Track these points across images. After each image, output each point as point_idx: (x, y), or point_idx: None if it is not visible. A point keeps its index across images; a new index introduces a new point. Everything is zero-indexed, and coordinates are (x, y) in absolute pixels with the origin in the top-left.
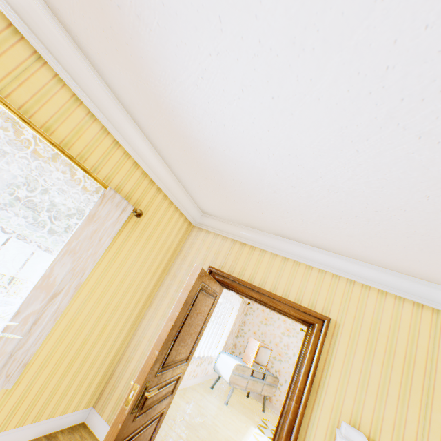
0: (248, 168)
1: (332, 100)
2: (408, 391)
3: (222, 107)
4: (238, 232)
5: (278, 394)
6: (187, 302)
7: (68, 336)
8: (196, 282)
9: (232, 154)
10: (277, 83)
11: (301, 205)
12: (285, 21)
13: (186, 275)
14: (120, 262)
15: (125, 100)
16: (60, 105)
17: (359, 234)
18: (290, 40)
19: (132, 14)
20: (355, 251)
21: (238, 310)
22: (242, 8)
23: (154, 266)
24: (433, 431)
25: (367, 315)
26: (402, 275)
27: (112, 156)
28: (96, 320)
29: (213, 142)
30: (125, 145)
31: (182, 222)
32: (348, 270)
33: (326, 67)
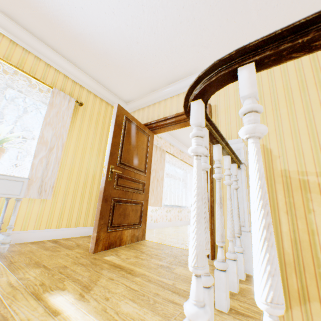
0: (114, 34)
1: None
2: (264, 110)
3: None
4: (149, 100)
5: None
6: (117, 123)
7: (73, 178)
8: (118, 112)
9: (100, 29)
10: None
11: (155, 42)
12: None
13: None
14: (84, 136)
15: (38, 34)
16: (7, 47)
17: (195, 39)
18: None
19: None
20: (207, 59)
21: None
22: None
23: None
24: (283, 119)
25: (231, 90)
26: None
27: (49, 73)
28: (86, 171)
29: (88, 28)
30: (53, 64)
31: None
32: None
33: None
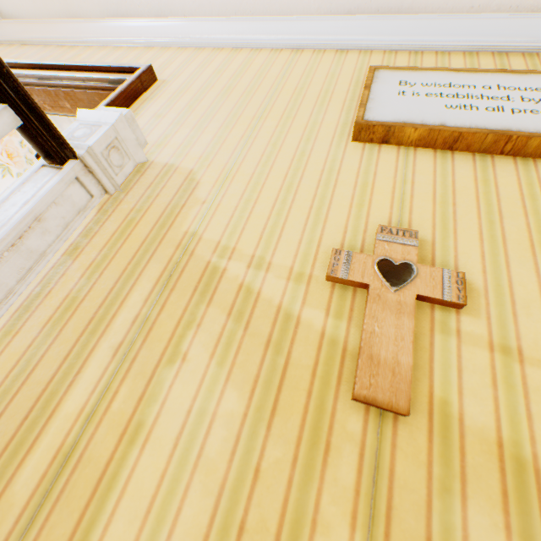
0: None
1: None
2: (241, 113)
3: None
4: (55, 32)
5: None
6: None
7: None
8: None
9: None
10: None
11: None
12: None
13: None
14: None
15: None
16: None
17: None
18: None
19: None
20: None
21: None
22: None
23: None
24: (262, 137)
25: (211, 69)
26: (258, 18)
27: None
28: None
29: None
30: None
31: None
32: (197, 35)
33: None
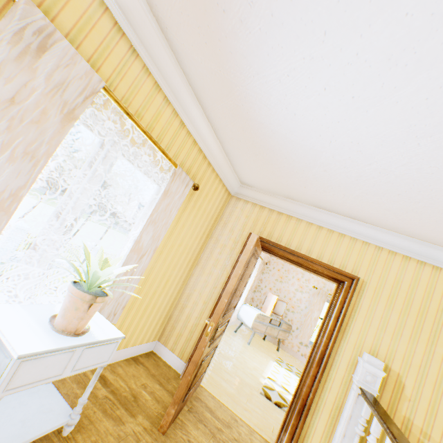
0: (305, 150)
1: (409, 104)
2: (419, 333)
3: (298, 99)
4: (276, 202)
5: (290, 338)
6: (246, 263)
7: (145, 288)
8: (253, 247)
9: (293, 137)
10: (361, 87)
11: (348, 183)
12: (387, 43)
13: (228, 240)
14: (179, 229)
15: (196, 84)
16: (146, 94)
17: (396, 209)
18: (386, 57)
19: (236, 18)
20: (387, 223)
21: (258, 269)
22: (349, 28)
23: (201, 232)
24: (435, 360)
25: (391, 276)
26: (426, 243)
27: (179, 137)
28: (162, 276)
29: (277, 127)
30: (189, 125)
31: (224, 193)
32: (377, 238)
33: (413, 80)
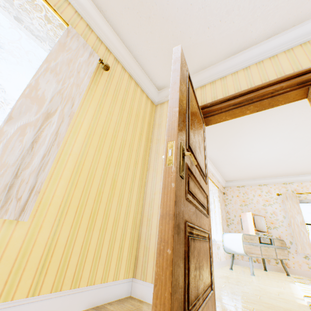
0: None
1: None
2: None
3: None
4: (194, 82)
5: (291, 257)
6: (182, 74)
7: (80, 181)
8: (182, 59)
9: None
10: None
11: None
12: None
13: None
14: (105, 115)
15: None
16: None
17: None
18: None
19: None
20: None
21: (219, 197)
22: None
23: (137, 132)
24: None
25: None
26: None
27: (66, 10)
28: (103, 171)
29: None
30: (73, 1)
31: (146, 99)
32: None
33: None
